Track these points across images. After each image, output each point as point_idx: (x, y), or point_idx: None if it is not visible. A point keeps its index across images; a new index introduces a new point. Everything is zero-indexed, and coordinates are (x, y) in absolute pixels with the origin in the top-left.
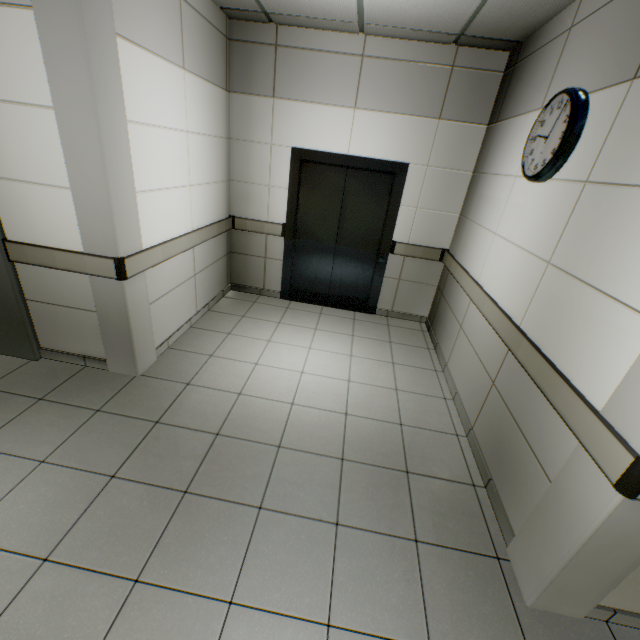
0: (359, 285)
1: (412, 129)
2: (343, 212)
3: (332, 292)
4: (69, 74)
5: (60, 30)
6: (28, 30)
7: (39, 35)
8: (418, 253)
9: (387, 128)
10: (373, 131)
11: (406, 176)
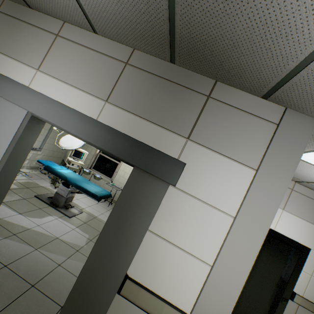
0: (258, 310)
1: (313, 231)
2: (259, 257)
3: (238, 307)
4: (260, 207)
5: (269, 186)
6: (243, 176)
7: (252, 182)
8: (310, 307)
9: (299, 225)
10: (291, 223)
11: (308, 254)
